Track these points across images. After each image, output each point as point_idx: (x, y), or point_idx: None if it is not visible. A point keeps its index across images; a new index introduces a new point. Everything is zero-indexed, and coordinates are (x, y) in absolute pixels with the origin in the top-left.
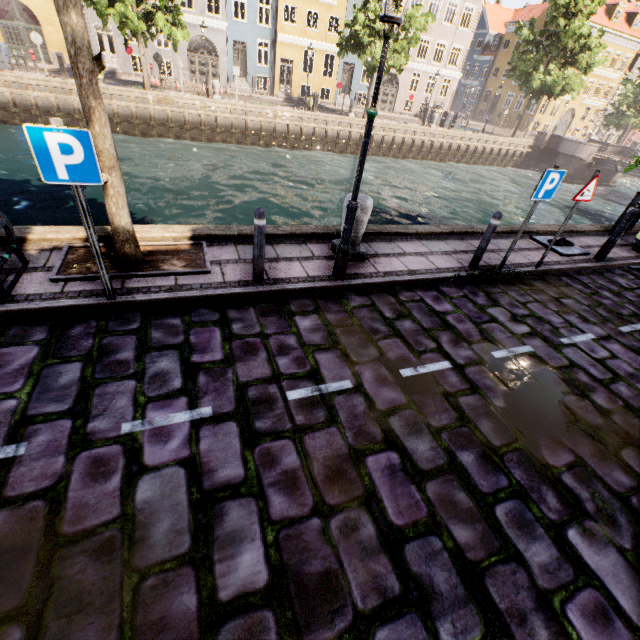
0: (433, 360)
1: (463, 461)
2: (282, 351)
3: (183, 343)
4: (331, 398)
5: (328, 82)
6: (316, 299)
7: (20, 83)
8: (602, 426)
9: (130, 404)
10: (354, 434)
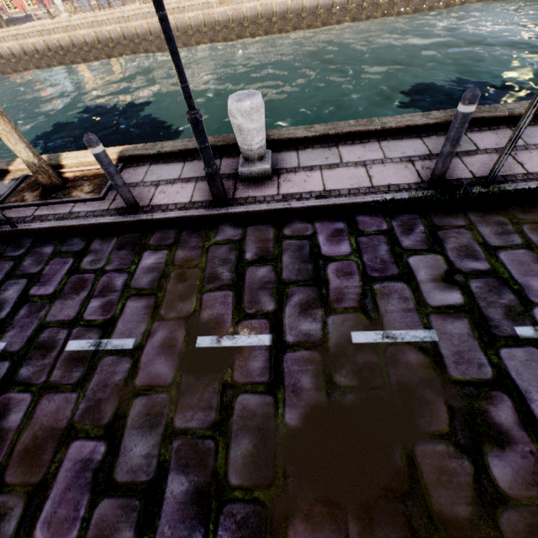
0: (252, 330)
1: (168, 488)
2: (102, 292)
3: (37, 273)
4: (101, 357)
5: None
6: (183, 230)
7: (124, 17)
8: (458, 523)
9: None
10: (86, 408)
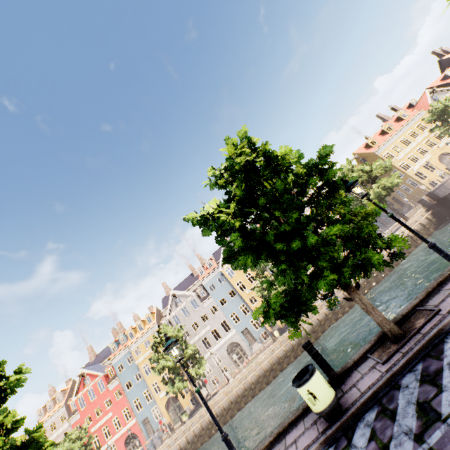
0: None
1: None
2: None
3: None
4: None
5: None
6: None
7: None
8: None
9: None
10: None
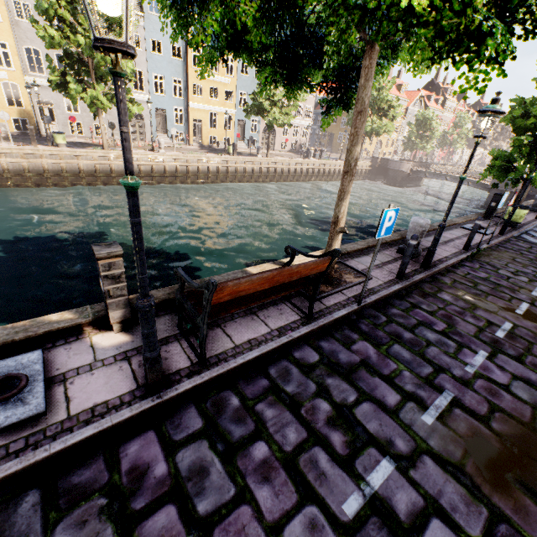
0: (519, 303)
1: None
2: (461, 315)
3: (418, 322)
4: (514, 332)
5: (228, 133)
6: (430, 283)
7: None
8: None
9: (451, 359)
10: None
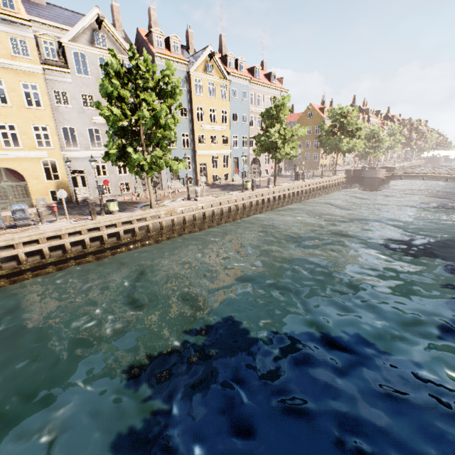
0: None
1: None
2: None
3: None
4: None
5: (226, 170)
6: None
7: (57, 235)
8: None
9: None
10: None
